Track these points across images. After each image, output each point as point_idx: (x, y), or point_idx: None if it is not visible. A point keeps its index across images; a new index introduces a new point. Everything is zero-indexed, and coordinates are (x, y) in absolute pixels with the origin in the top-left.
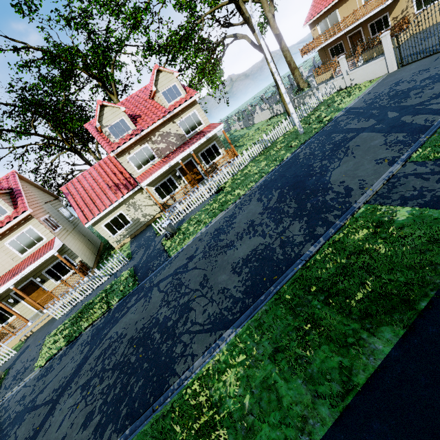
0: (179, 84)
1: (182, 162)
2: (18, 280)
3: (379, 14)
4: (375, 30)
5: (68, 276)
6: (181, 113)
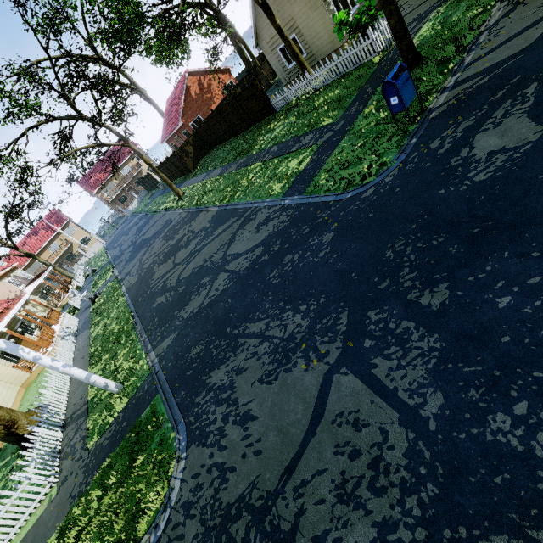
0: (0, 259)
1: (40, 289)
2: (1, 332)
3: (66, 253)
4: (70, 259)
5: (37, 333)
6: (14, 270)
